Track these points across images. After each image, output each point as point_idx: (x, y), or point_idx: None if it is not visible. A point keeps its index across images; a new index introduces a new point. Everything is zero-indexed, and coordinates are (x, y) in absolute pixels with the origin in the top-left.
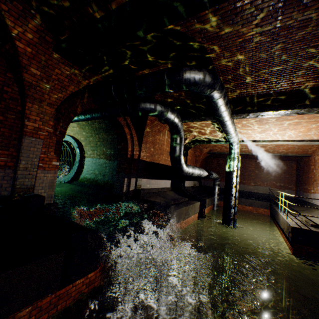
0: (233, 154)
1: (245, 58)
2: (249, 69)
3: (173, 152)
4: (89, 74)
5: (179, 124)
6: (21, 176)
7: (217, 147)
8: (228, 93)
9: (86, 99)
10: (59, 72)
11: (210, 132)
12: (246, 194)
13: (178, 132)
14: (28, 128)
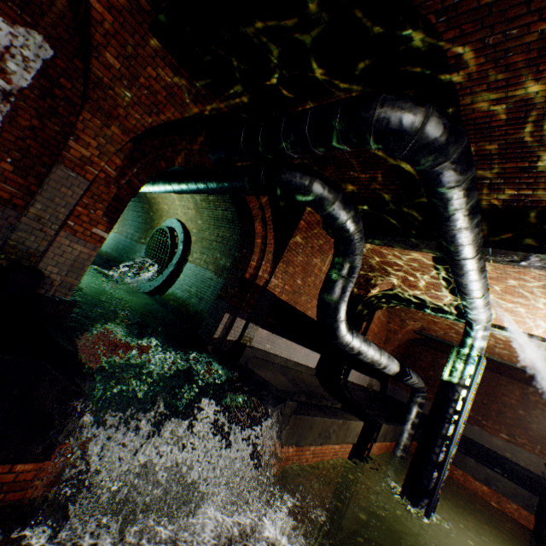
0: (469, 347)
1: None
2: None
3: (326, 289)
4: (207, 92)
5: (355, 237)
6: (25, 228)
7: (437, 326)
8: (484, 191)
9: (197, 147)
10: (153, 73)
11: (427, 286)
12: (482, 452)
13: (349, 254)
14: (70, 152)
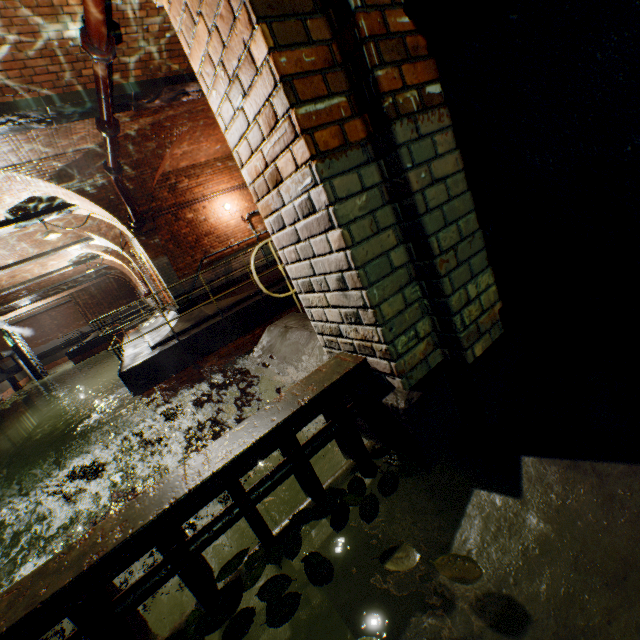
0: (8, 332)
1: None
2: None
3: None
4: None
5: None
6: None
7: None
8: None
9: None
10: None
11: None
12: (62, 347)
13: None
14: None
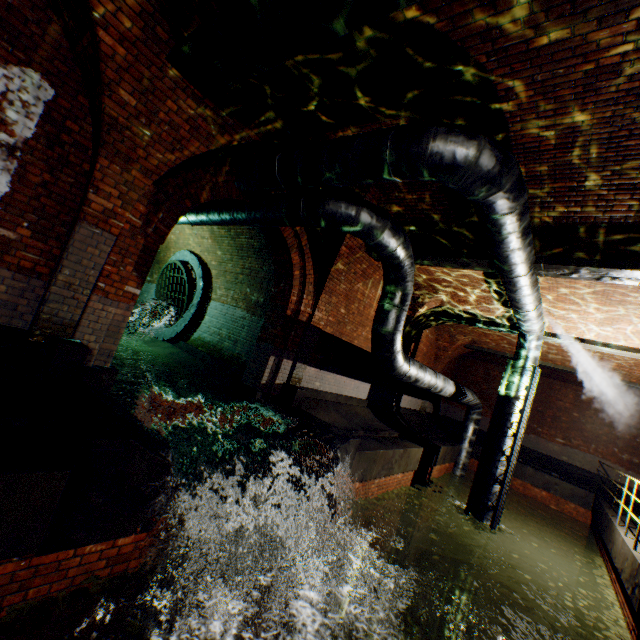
0: (524, 359)
1: (595, 121)
2: (599, 153)
3: (380, 321)
4: (235, 121)
5: (405, 264)
6: (56, 298)
7: (489, 339)
8: (535, 209)
9: (223, 178)
10: (173, 107)
11: (477, 300)
12: (539, 459)
13: (401, 281)
14: (91, 207)
